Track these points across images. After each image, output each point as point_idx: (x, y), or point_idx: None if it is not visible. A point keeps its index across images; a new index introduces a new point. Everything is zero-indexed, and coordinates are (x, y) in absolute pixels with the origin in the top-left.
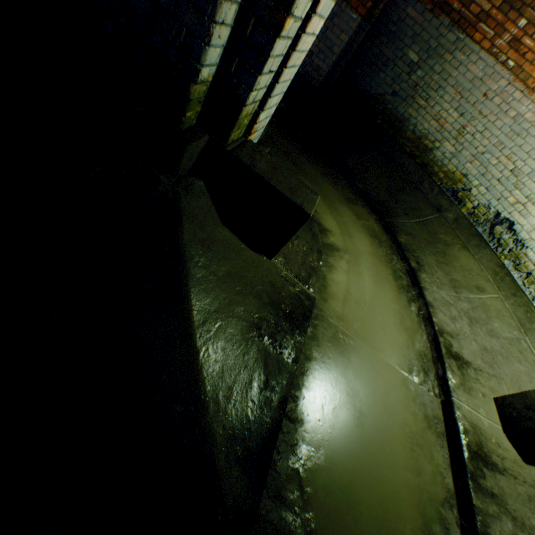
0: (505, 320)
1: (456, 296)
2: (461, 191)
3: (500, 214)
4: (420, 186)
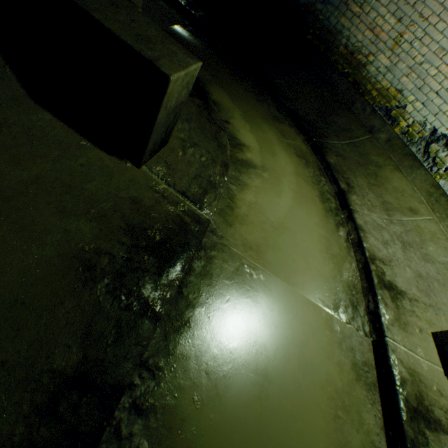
0: (440, 243)
1: (388, 219)
2: (395, 108)
3: (437, 130)
4: (351, 107)
